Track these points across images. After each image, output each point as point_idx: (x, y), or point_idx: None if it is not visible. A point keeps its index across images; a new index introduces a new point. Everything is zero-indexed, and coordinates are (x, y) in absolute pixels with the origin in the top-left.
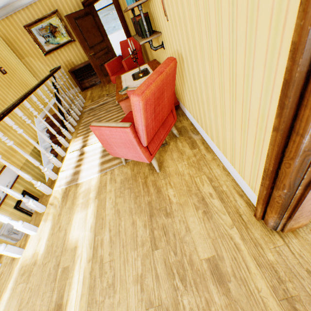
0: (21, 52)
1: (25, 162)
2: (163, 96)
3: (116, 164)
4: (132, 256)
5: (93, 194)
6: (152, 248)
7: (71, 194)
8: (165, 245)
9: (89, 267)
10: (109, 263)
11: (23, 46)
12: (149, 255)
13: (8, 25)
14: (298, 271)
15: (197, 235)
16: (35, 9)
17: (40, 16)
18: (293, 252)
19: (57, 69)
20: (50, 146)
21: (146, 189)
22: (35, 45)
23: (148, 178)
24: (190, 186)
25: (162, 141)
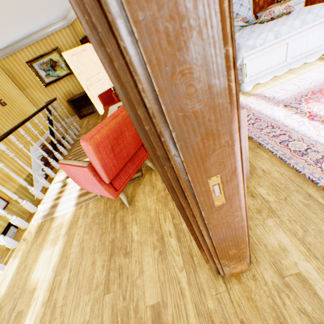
0: (23, 85)
1: (16, 191)
2: (123, 136)
3: (92, 198)
4: (84, 300)
5: (64, 229)
6: (104, 292)
7: (44, 228)
8: (117, 288)
9: (41, 312)
10: (61, 308)
11: (25, 79)
12: (100, 299)
13: (12, 61)
14: (233, 322)
15: (148, 278)
16: (37, 47)
17: (42, 53)
18: (233, 300)
19: (51, 101)
20: (44, 174)
21: (113, 225)
22: (36, 78)
23: (118, 212)
24: (153, 223)
25: (132, 176)
